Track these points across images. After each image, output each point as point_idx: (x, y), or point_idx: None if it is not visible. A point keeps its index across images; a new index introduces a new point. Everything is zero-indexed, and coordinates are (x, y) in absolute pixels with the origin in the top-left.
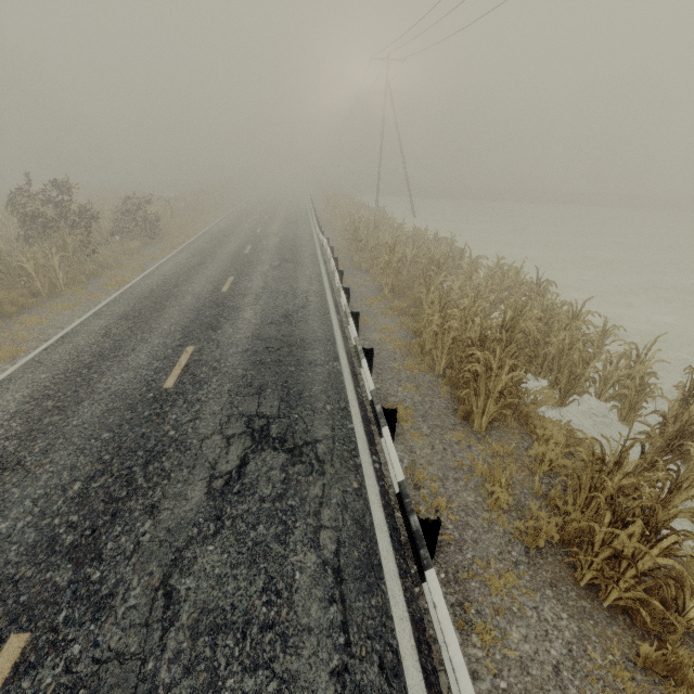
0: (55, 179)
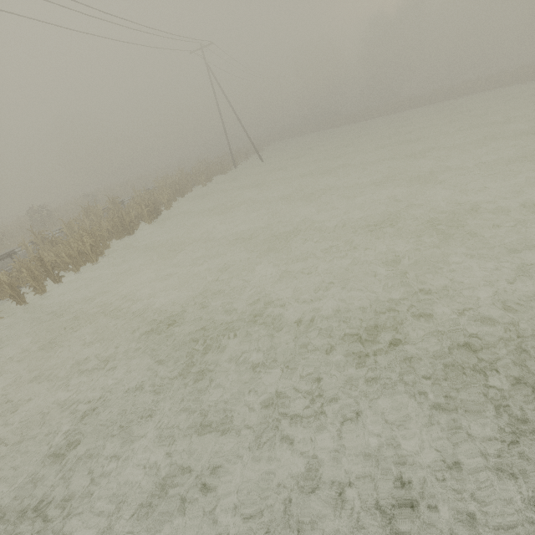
0: None
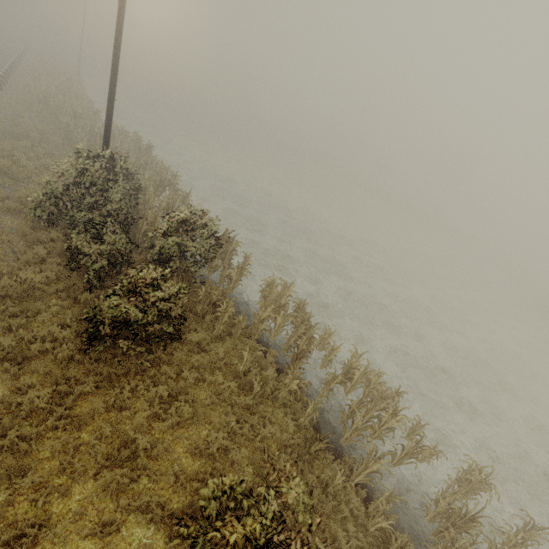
0: None
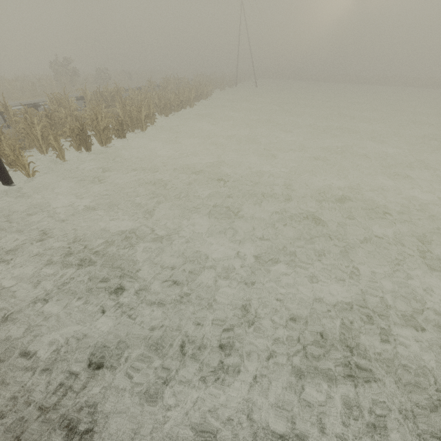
0: (65, 57)
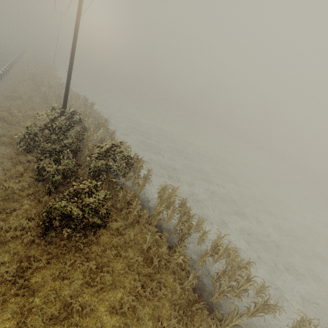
0: None
